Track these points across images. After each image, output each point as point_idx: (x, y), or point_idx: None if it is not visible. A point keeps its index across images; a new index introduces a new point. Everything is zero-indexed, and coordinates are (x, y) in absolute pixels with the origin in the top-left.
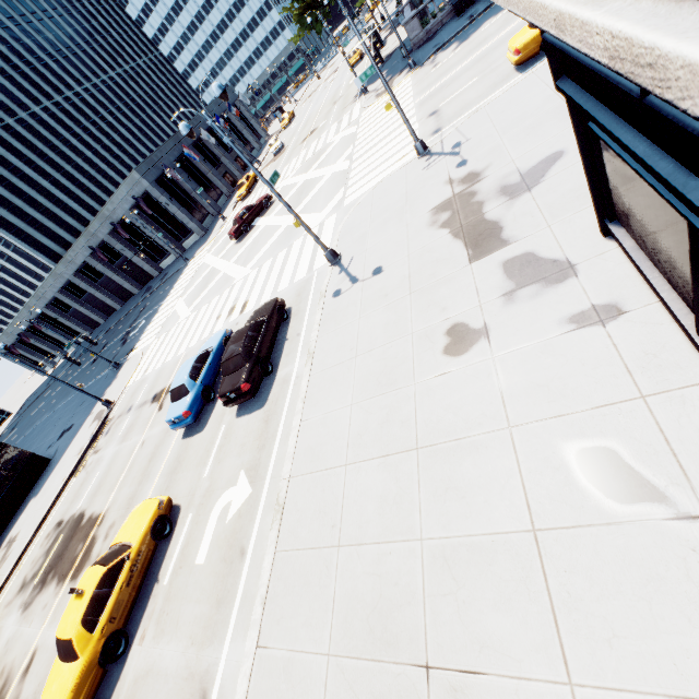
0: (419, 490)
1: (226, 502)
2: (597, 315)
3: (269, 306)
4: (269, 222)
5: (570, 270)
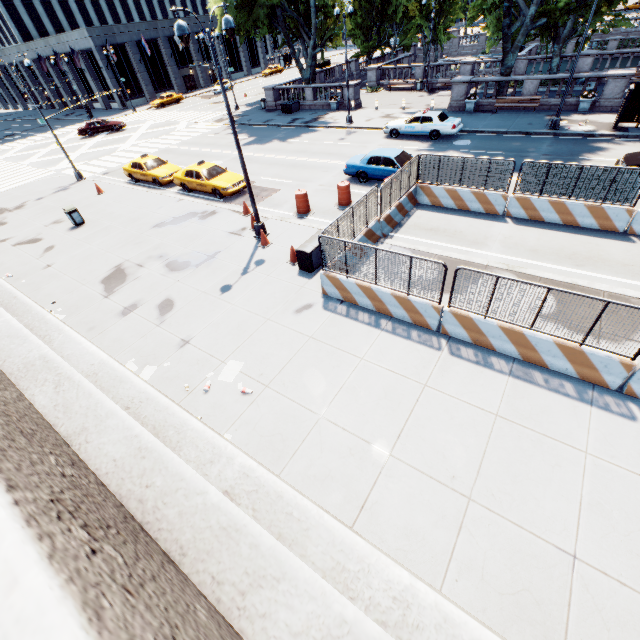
0: None
1: None
2: None
3: None
4: (91, 142)
5: None
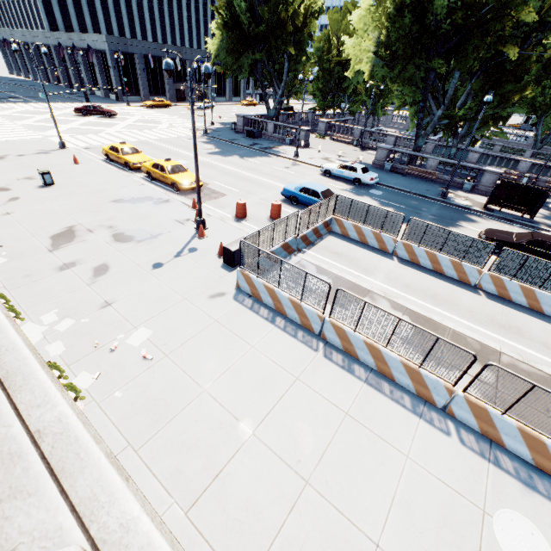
0: None
1: None
2: None
3: None
4: (83, 120)
5: None
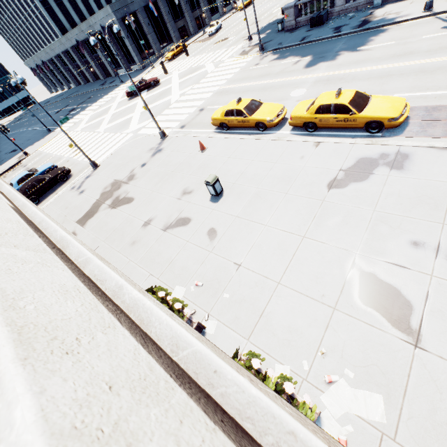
0: None
1: None
2: None
3: (57, 171)
4: (140, 101)
5: None
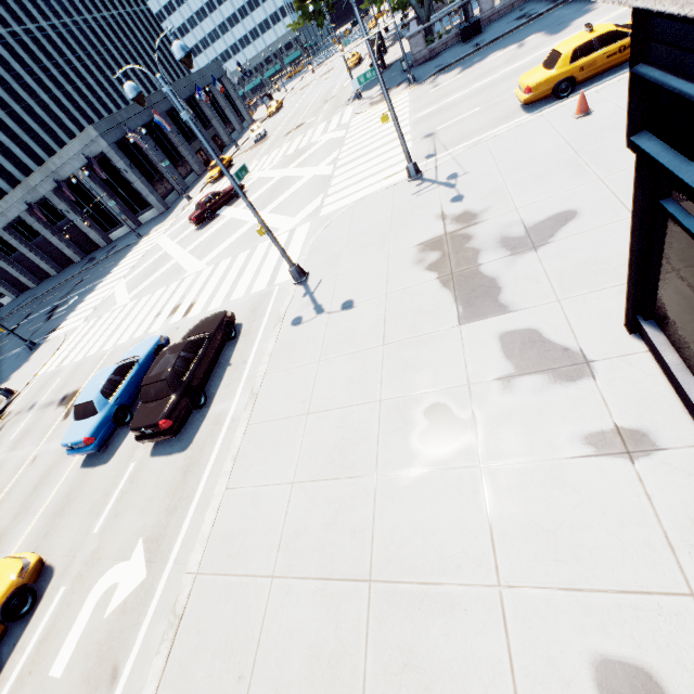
0: (366, 655)
1: (111, 584)
2: (623, 442)
3: (214, 320)
4: (236, 214)
5: (586, 367)
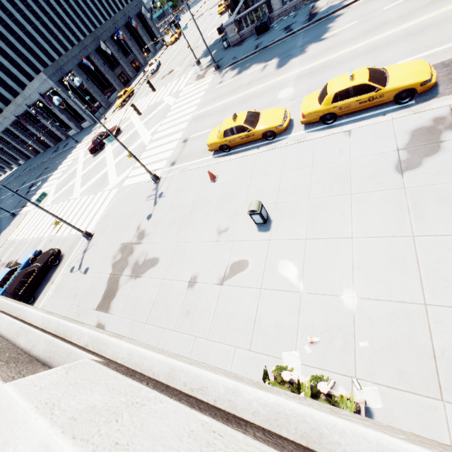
0: None
1: None
2: None
3: (46, 257)
4: (108, 154)
5: None
